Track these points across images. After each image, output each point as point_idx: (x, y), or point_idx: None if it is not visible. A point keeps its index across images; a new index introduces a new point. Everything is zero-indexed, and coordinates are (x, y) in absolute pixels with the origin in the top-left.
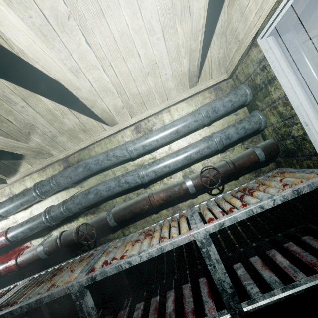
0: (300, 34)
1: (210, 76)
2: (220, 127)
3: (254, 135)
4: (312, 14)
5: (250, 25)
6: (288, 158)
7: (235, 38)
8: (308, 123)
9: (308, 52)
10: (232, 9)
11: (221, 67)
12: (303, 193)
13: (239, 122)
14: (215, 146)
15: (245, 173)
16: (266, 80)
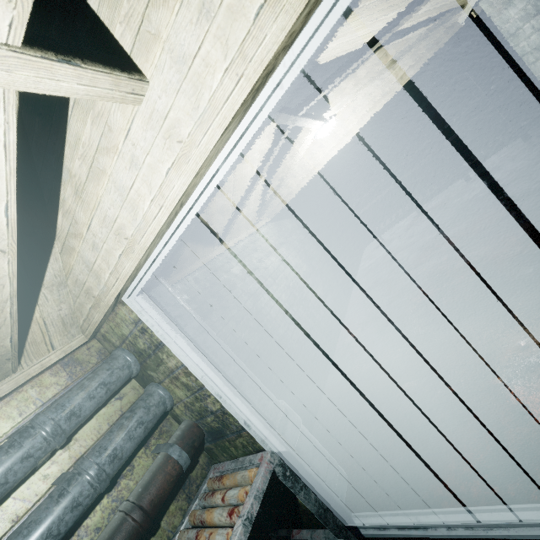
0: (174, 273)
1: (50, 346)
2: (95, 436)
3: (162, 421)
4: (178, 259)
5: (106, 283)
6: (219, 441)
7: (87, 292)
8: (222, 394)
9: (189, 291)
10: (70, 258)
11: (71, 327)
12: (255, 514)
13: (129, 415)
14: (91, 493)
15: (168, 504)
16: (152, 344)
